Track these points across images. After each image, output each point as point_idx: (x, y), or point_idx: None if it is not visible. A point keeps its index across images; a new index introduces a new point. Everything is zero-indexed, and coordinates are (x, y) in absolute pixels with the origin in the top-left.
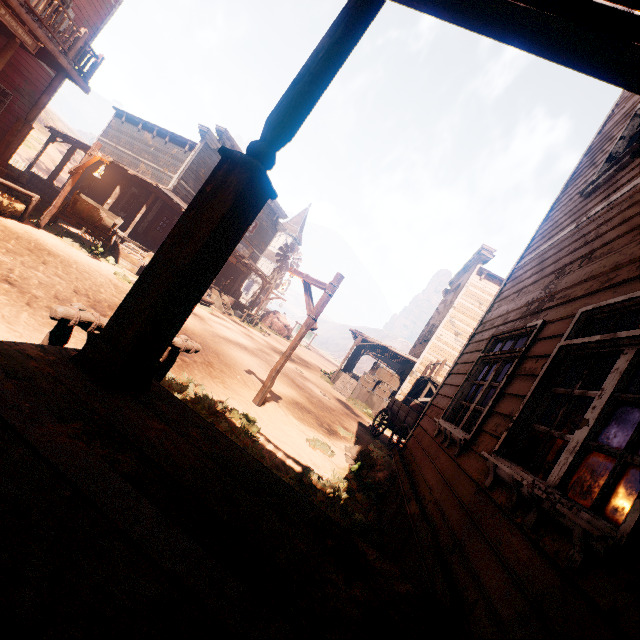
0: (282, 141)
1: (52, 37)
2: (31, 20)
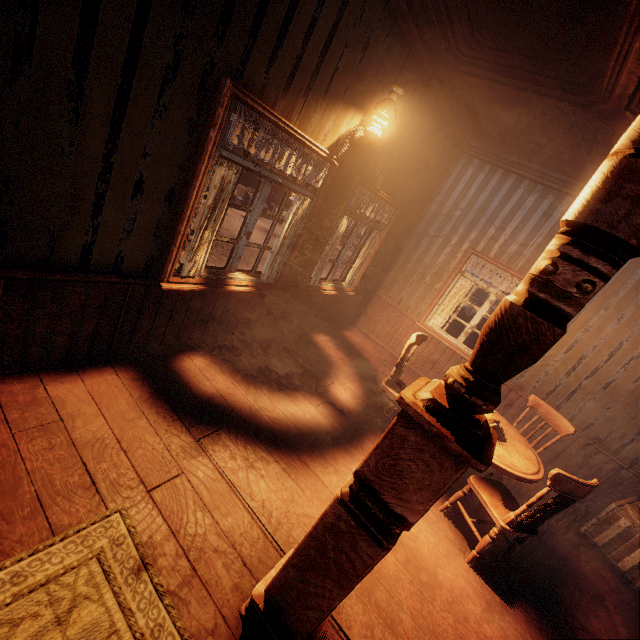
0: None
1: None
2: None
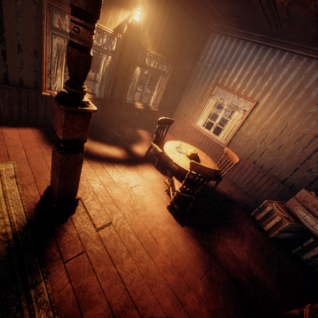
0: None
1: None
2: None
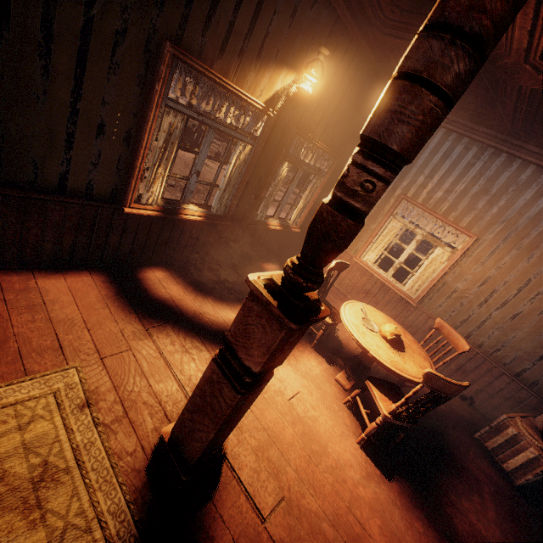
0: None
1: None
2: None
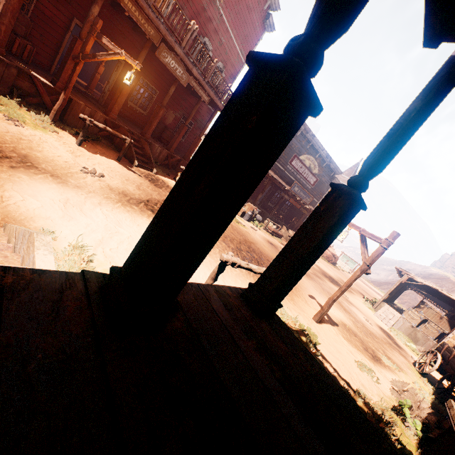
0: (375, 174)
1: (214, 91)
2: (208, 88)
